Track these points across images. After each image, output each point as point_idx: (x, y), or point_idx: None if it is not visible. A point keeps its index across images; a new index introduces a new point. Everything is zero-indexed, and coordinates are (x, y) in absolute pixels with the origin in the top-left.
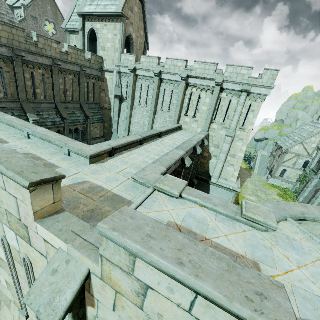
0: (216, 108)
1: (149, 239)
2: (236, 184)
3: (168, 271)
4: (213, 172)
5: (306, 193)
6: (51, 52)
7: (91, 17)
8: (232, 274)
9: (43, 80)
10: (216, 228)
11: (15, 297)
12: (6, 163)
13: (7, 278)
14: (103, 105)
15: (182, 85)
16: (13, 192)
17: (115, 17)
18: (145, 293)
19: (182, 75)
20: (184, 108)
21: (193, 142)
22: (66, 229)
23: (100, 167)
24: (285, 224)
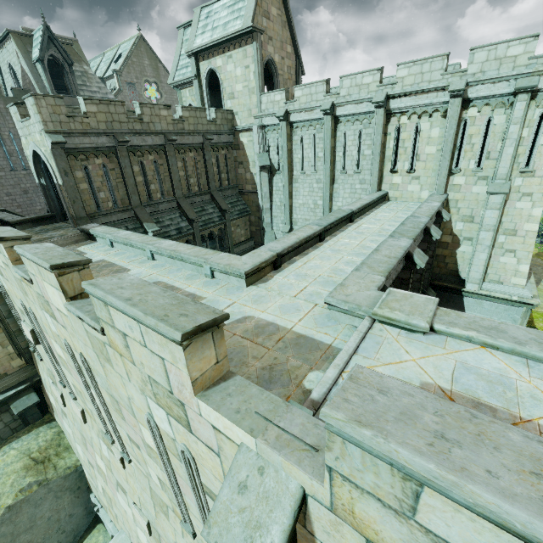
0: (457, 142)
1: (445, 444)
2: (526, 290)
3: (535, 535)
4: (468, 271)
5: None
6: (160, 124)
7: (206, 52)
8: None
9: (156, 170)
10: (538, 394)
11: (173, 502)
12: (141, 304)
13: (159, 474)
14: (244, 187)
15: (377, 117)
16: (157, 350)
17: (243, 38)
18: None
19: (376, 99)
20: (387, 159)
21: (420, 218)
22: (245, 409)
23: (264, 289)
24: None
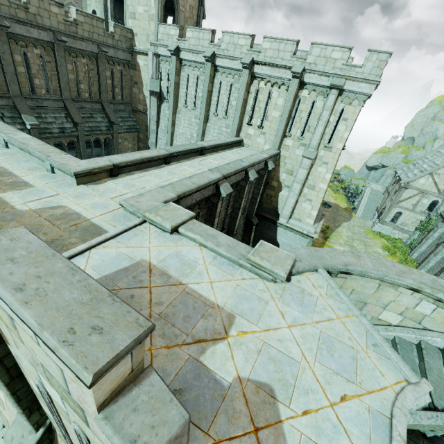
0: (293, 114)
1: (6, 262)
2: (312, 228)
3: (0, 296)
4: (282, 209)
5: (423, 247)
6: (50, 20)
7: None
8: (86, 307)
9: (42, 65)
10: (204, 272)
11: None
12: None
13: None
14: (137, 106)
15: (244, 76)
16: None
17: None
18: (15, 325)
19: (244, 60)
20: (247, 113)
21: (243, 163)
22: None
23: (91, 189)
24: (311, 276)
